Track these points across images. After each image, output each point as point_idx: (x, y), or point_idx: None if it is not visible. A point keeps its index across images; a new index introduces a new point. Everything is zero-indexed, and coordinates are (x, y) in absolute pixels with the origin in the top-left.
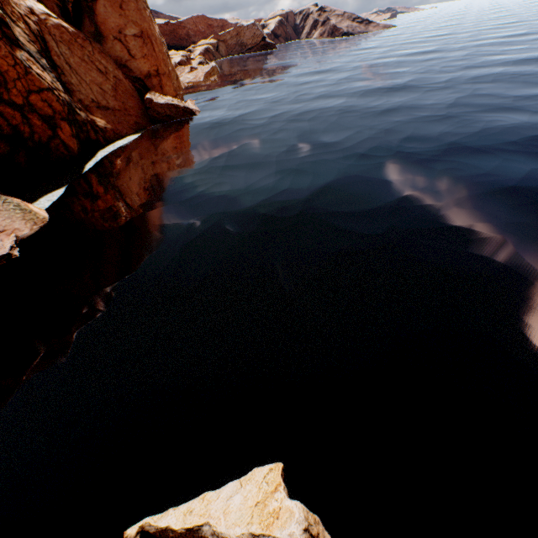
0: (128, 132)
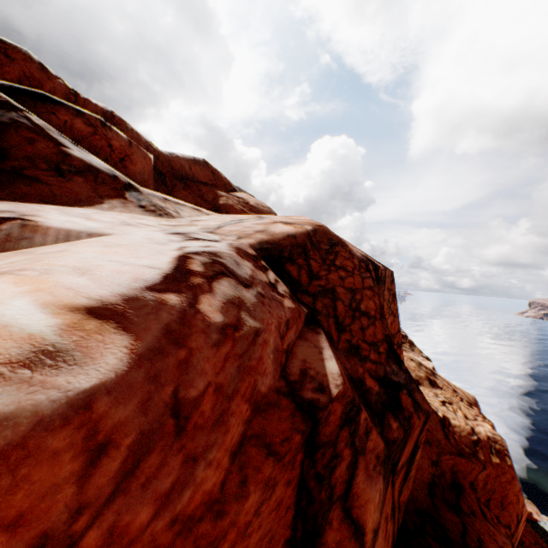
0: None
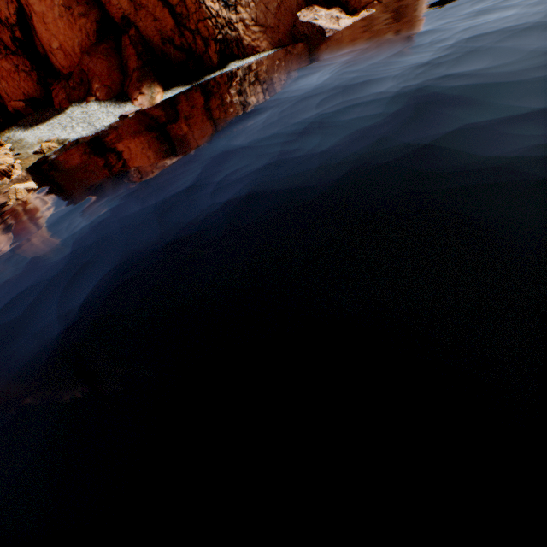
0: (266, 50)
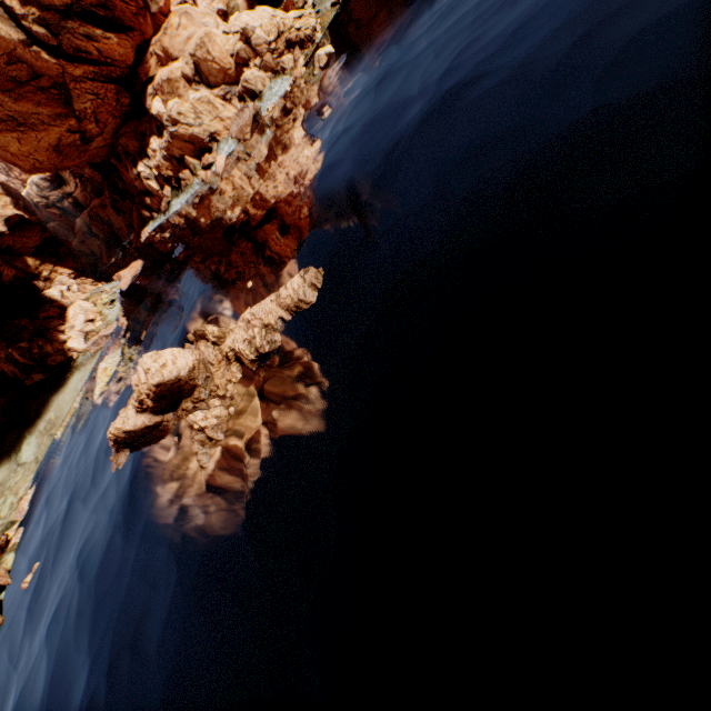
0: None
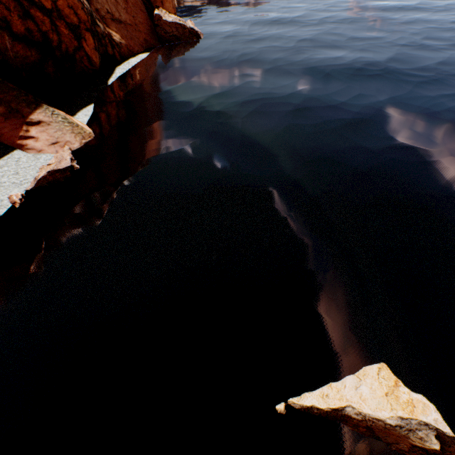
0: (139, 49)
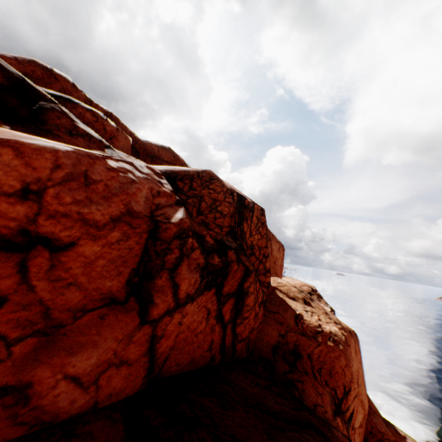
0: None
